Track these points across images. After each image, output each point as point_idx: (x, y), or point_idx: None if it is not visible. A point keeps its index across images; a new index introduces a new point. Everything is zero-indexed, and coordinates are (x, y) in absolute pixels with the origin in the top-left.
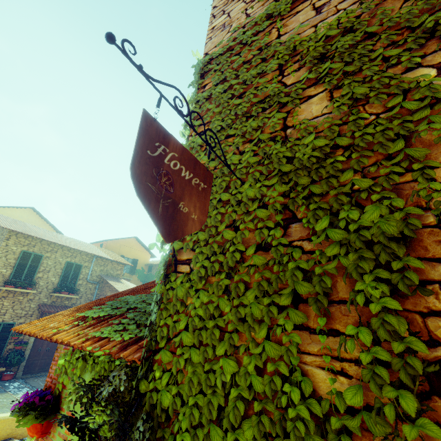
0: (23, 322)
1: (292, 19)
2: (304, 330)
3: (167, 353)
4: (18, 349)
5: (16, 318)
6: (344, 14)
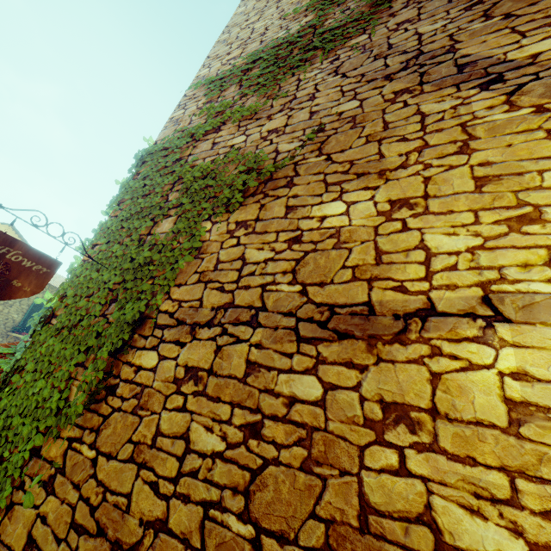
0: None
1: (202, 144)
2: (84, 367)
3: (17, 376)
4: None
5: None
6: (210, 161)
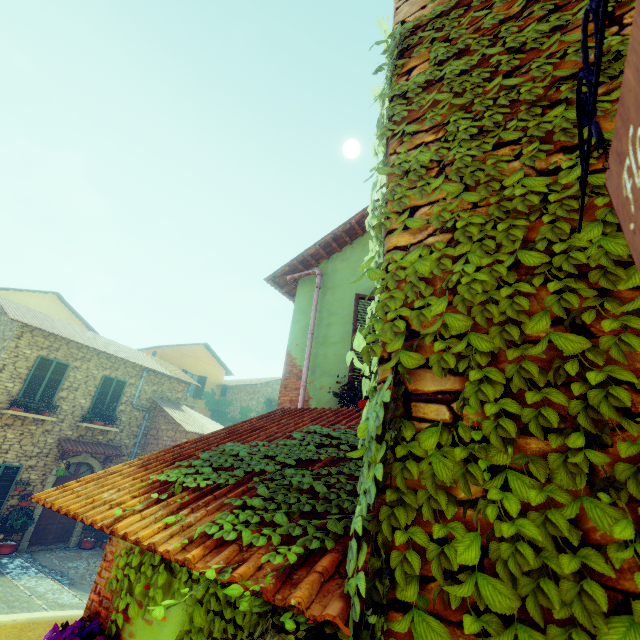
0: (34, 464)
1: None
2: None
3: (432, 622)
4: (25, 505)
5: (24, 459)
6: None
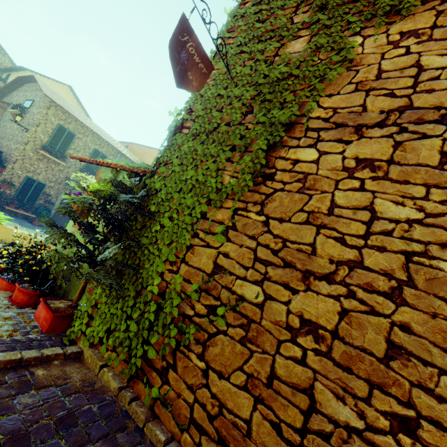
0: (53, 186)
1: None
2: (230, 162)
3: (164, 168)
4: (47, 206)
5: (48, 181)
6: None
